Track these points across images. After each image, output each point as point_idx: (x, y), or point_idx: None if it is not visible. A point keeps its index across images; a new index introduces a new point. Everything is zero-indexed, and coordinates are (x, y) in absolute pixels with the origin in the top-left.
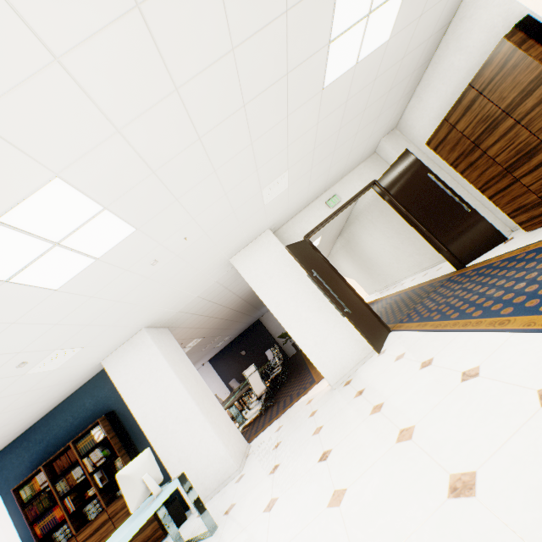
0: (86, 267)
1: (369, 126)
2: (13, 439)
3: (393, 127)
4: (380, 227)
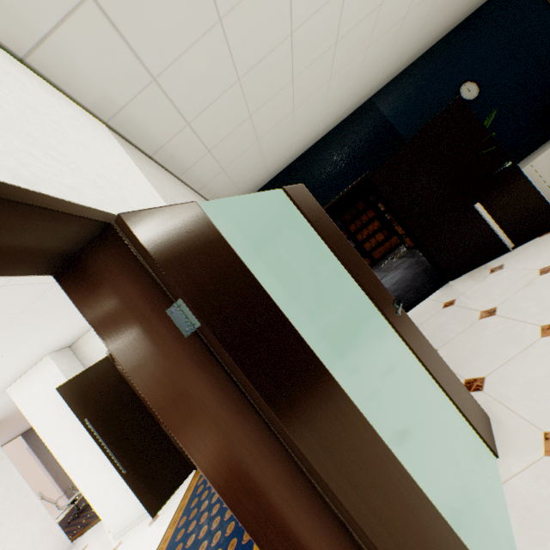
0: None
1: None
2: None
3: None
4: None
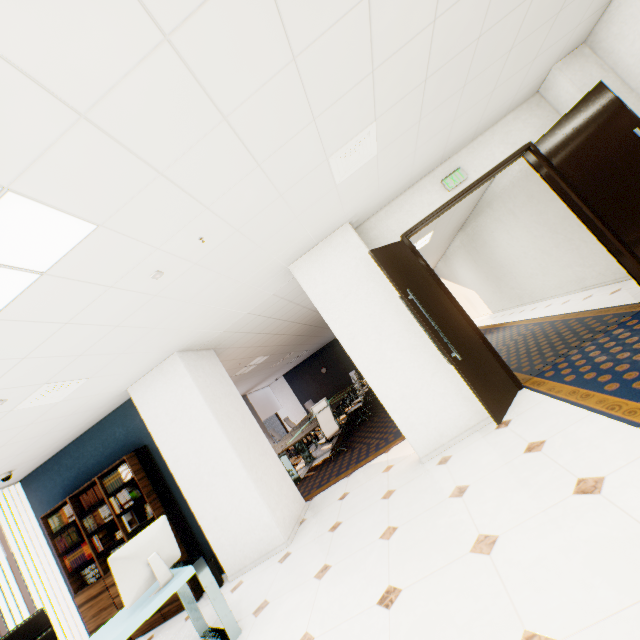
0: (29, 285)
1: (537, 35)
2: (44, 461)
3: (580, 41)
4: (525, 221)
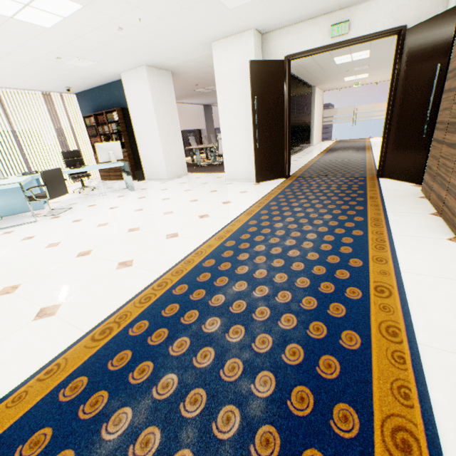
0: (61, 21)
1: None
2: (85, 90)
3: None
4: None
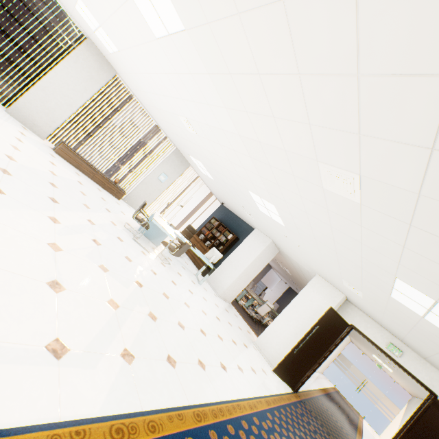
0: (269, 216)
1: None
2: (228, 208)
3: None
4: None
